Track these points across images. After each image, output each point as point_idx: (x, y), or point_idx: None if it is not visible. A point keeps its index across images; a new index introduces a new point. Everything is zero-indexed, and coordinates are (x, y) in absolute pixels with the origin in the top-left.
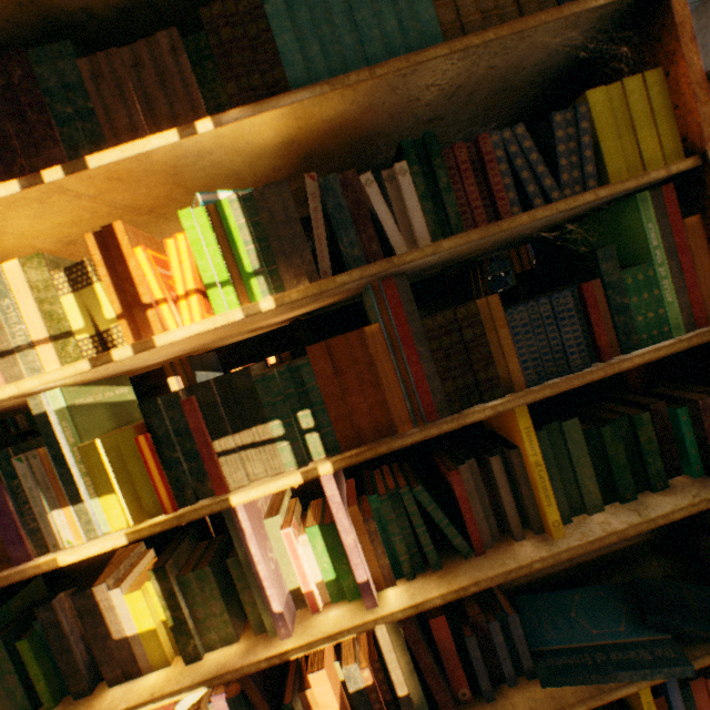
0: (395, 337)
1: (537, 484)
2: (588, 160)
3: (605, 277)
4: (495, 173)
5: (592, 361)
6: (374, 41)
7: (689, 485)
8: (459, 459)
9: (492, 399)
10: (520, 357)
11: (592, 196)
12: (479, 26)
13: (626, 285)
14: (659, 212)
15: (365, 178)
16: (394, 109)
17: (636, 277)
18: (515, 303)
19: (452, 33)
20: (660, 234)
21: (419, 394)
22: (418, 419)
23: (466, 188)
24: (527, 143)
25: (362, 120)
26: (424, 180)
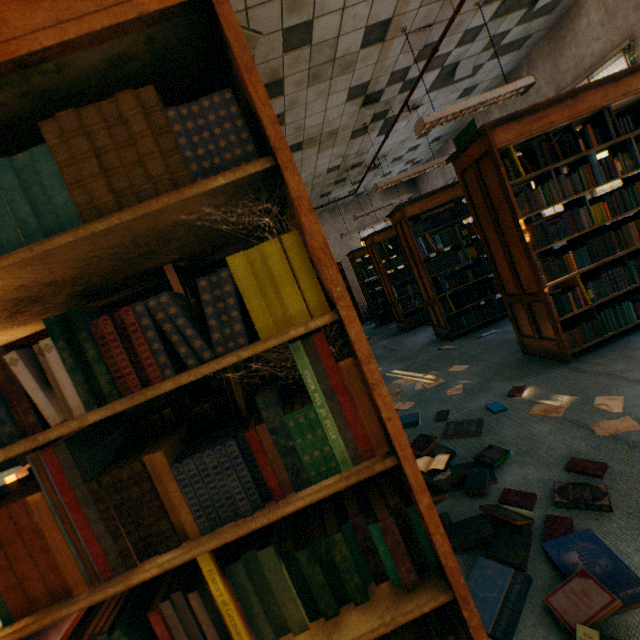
0: (61, 503)
1: (227, 622)
2: (236, 319)
3: (268, 423)
4: (141, 341)
5: (271, 497)
6: (8, 227)
7: (384, 598)
8: (170, 590)
9: (168, 550)
10: (192, 507)
11: (236, 358)
12: (114, 205)
13: (290, 428)
14: (314, 358)
15: (10, 357)
16: (73, 265)
17: (299, 420)
18: (211, 436)
19: (89, 213)
20: (317, 378)
21: (92, 554)
22: (94, 578)
23: (116, 356)
24: (173, 309)
25: (42, 278)
26: (72, 353)
